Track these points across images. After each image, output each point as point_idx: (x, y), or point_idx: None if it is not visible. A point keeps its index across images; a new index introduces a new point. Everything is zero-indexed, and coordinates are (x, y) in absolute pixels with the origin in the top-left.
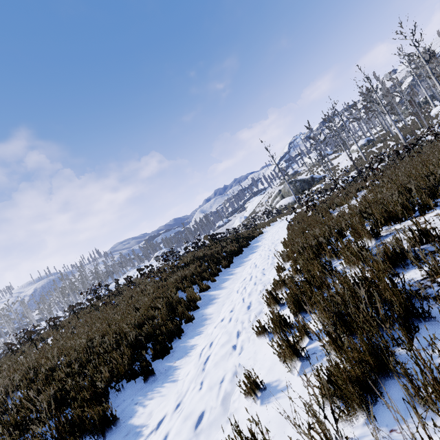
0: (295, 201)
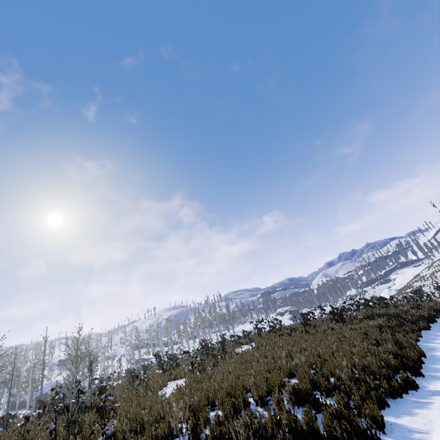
0: None
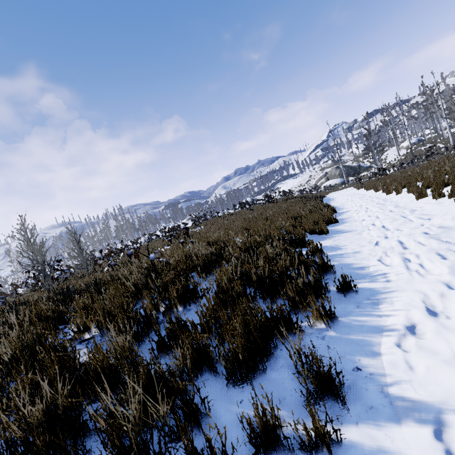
0: (342, 183)
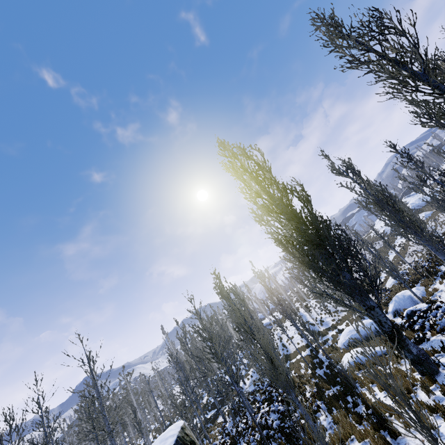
0: None
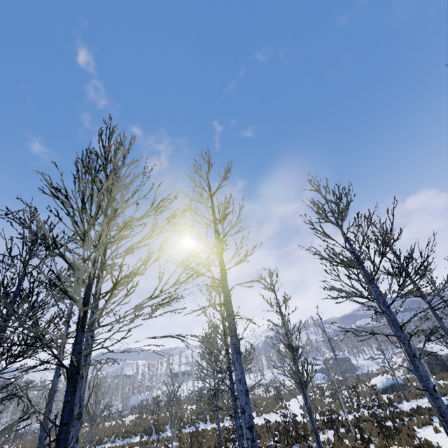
0: (382, 390)
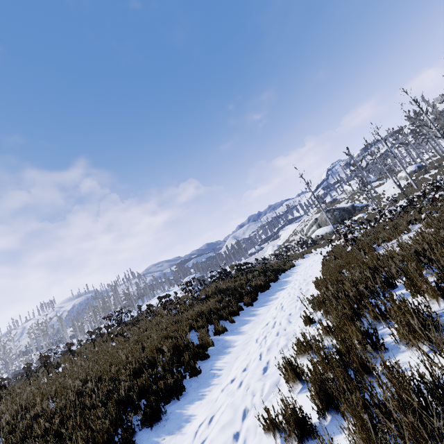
0: (334, 231)
